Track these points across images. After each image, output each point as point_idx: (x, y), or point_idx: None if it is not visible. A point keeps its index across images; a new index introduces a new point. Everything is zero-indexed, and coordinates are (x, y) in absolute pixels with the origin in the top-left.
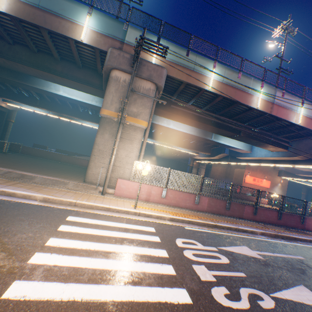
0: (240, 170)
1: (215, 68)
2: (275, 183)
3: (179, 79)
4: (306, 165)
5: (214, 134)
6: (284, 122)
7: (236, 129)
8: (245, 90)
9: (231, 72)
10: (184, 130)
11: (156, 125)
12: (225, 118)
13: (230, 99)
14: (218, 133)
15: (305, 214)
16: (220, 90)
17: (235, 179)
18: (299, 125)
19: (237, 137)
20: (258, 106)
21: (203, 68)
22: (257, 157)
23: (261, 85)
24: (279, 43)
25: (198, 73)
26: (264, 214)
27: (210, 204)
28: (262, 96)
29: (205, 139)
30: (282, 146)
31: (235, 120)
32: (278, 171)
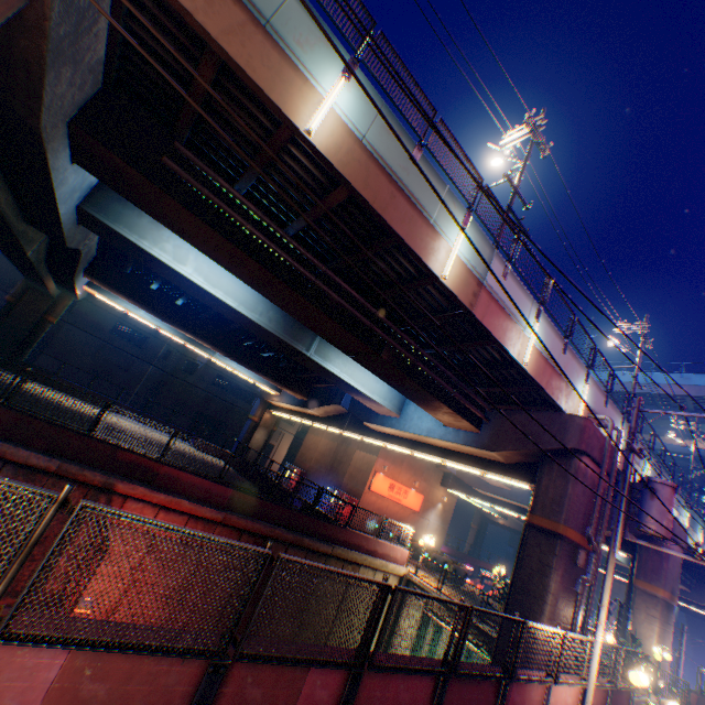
0: (367, 457)
1: (351, 79)
2: (433, 501)
3: (189, 9)
4: (512, 478)
5: (319, 342)
6: (494, 350)
7: (374, 334)
8: (422, 209)
9: (397, 130)
10: (229, 299)
11: (135, 246)
12: (351, 289)
13: (374, 209)
14: (323, 332)
15: (514, 674)
16: (346, 161)
17: (351, 476)
18: (523, 368)
19: (373, 362)
20: (447, 272)
21: (307, 50)
22: (411, 433)
23: (464, 218)
24: (515, 157)
25: (281, 51)
26: (386, 699)
27: (76, 693)
28: (460, 249)
29: (293, 349)
30: (471, 418)
31: (378, 309)
32: (443, 473)
